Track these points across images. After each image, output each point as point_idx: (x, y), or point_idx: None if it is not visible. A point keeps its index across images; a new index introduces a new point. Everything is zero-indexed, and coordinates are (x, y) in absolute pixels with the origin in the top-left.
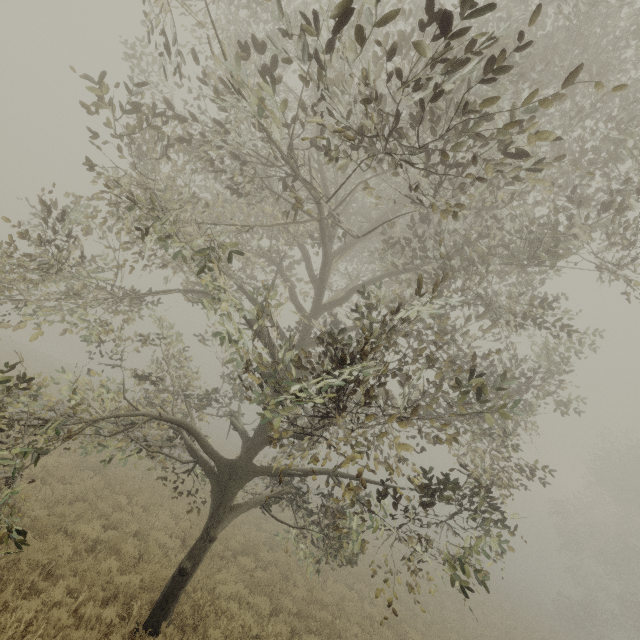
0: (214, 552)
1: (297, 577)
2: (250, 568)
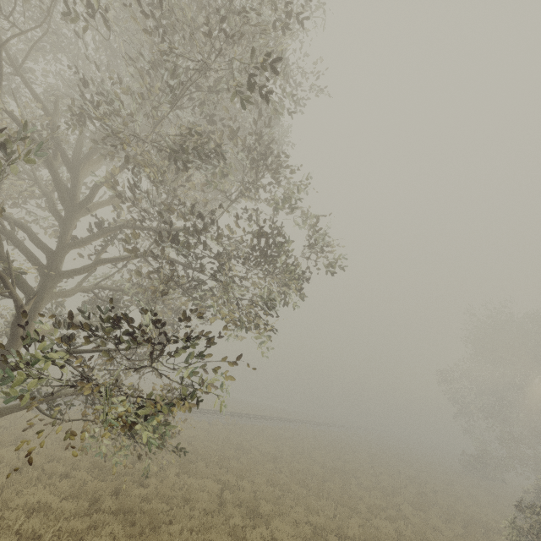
0: (49, 474)
1: (151, 481)
2: (87, 480)
